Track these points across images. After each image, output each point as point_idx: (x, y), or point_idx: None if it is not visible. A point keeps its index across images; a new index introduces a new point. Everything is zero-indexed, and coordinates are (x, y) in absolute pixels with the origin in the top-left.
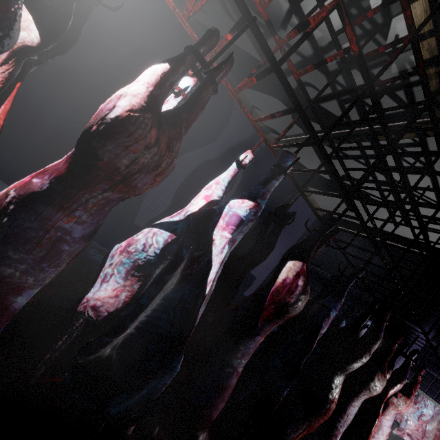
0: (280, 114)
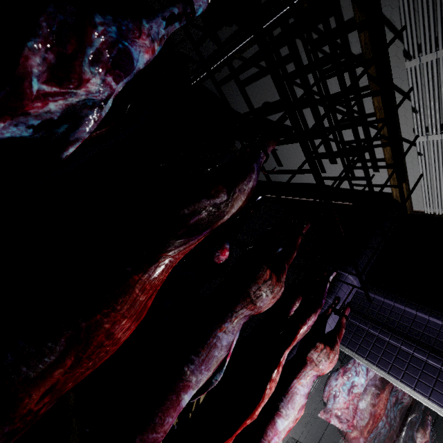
0: None
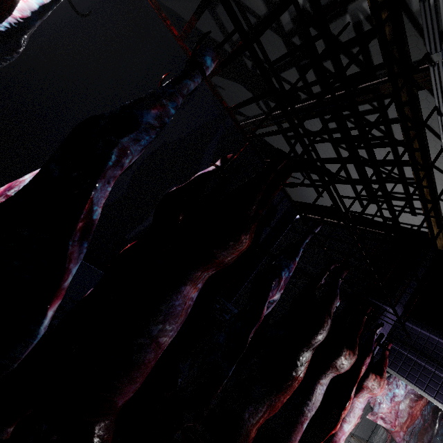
0: (201, 10)
